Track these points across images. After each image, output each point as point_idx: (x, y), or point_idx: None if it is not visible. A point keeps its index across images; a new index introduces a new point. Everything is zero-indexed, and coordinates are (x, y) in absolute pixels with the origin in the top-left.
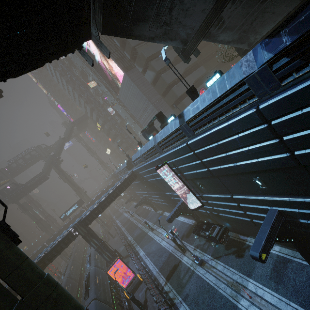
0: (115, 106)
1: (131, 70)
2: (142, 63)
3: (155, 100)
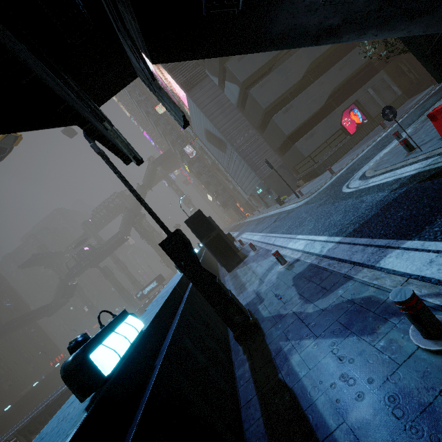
0: (199, 141)
1: (199, 86)
2: (215, 67)
3: (243, 141)
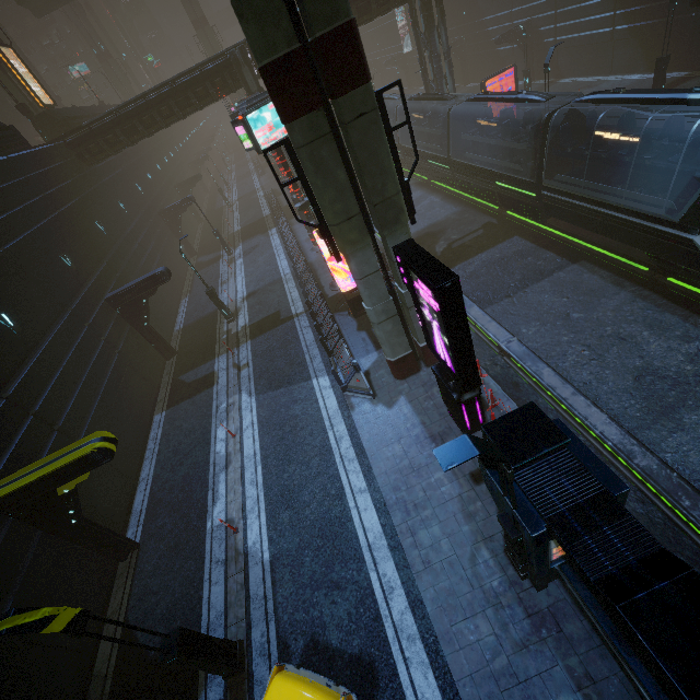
0: None
1: None
2: None
3: None
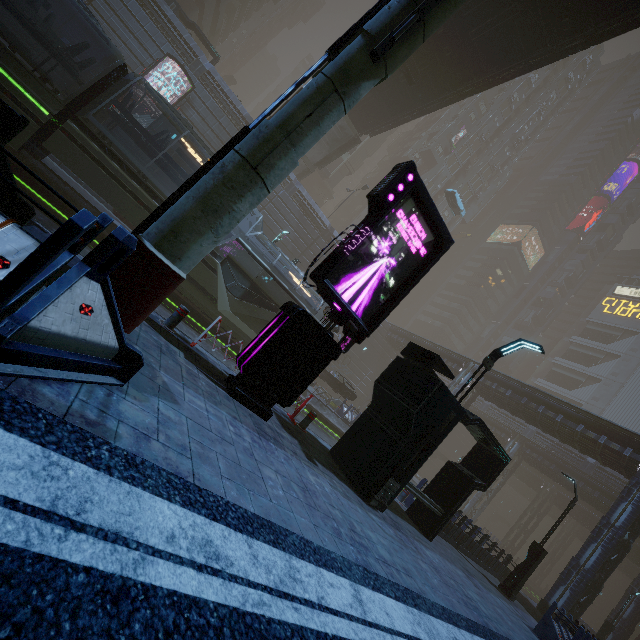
0: None
1: None
2: None
3: None
